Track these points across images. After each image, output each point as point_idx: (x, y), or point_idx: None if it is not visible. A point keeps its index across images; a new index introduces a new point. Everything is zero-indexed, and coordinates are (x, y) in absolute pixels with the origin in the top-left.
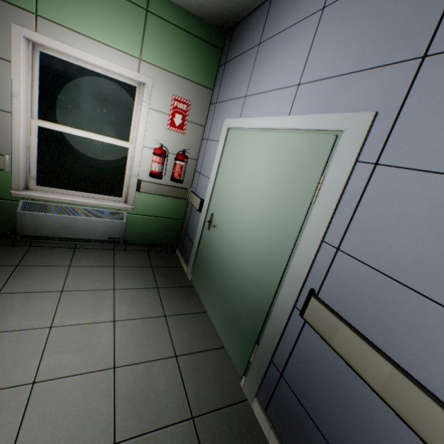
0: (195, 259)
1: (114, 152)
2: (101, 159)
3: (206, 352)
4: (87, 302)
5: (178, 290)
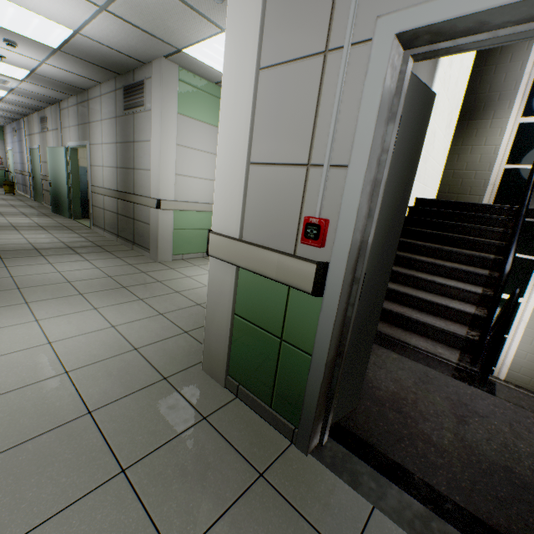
0: None
1: None
2: None
3: None
4: None
5: None
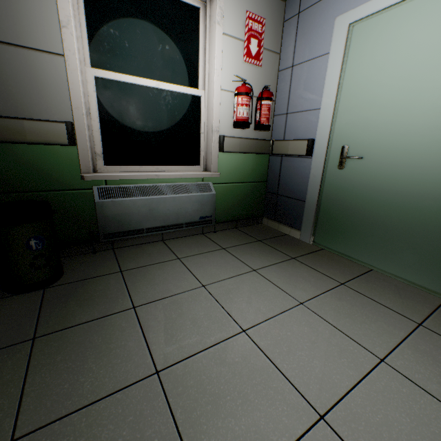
0: (315, 216)
1: (186, 105)
2: (172, 116)
3: (439, 311)
4: (245, 290)
5: (315, 255)
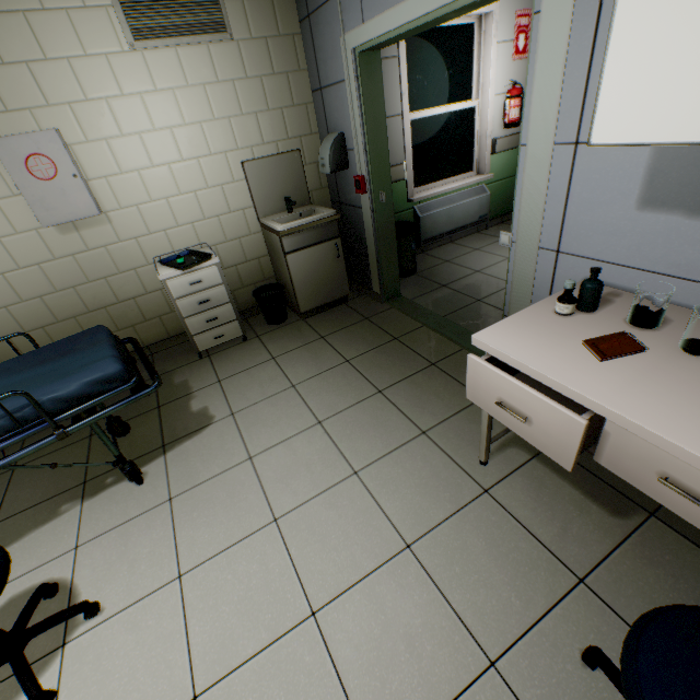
0: None
1: (464, 119)
2: (454, 133)
3: None
4: None
5: None
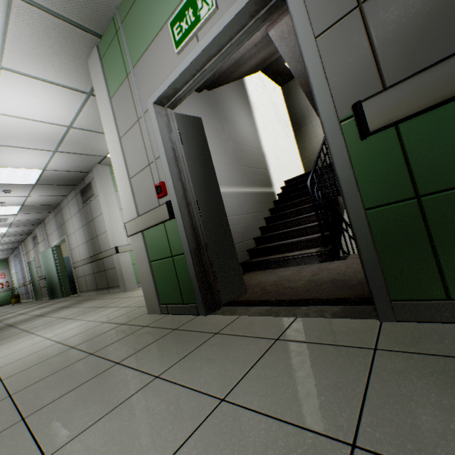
0: None
1: None
2: None
3: None
4: None
5: None
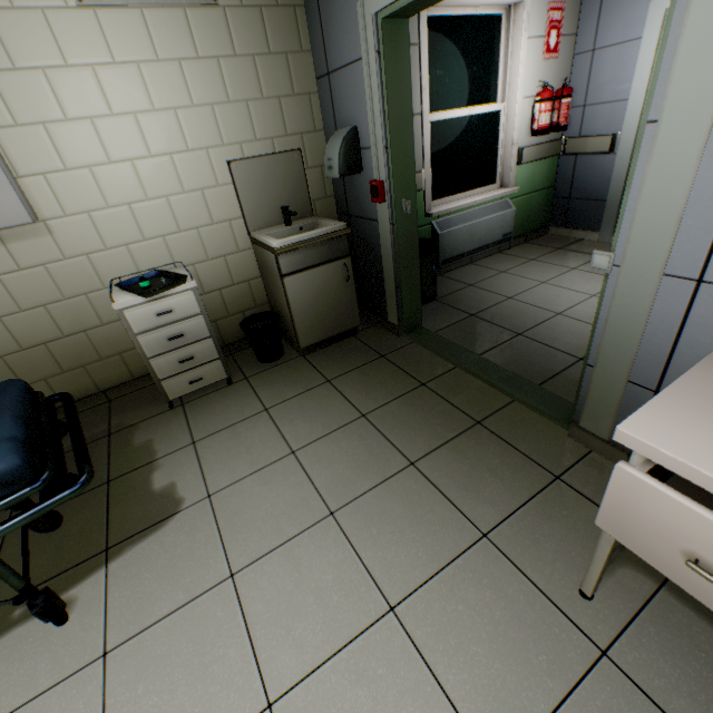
0: (616, 214)
1: (487, 124)
2: (477, 139)
3: None
4: (577, 280)
5: None
